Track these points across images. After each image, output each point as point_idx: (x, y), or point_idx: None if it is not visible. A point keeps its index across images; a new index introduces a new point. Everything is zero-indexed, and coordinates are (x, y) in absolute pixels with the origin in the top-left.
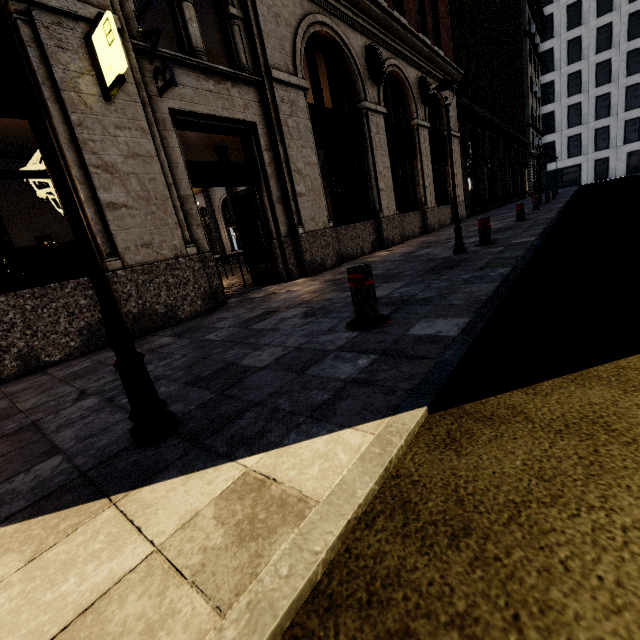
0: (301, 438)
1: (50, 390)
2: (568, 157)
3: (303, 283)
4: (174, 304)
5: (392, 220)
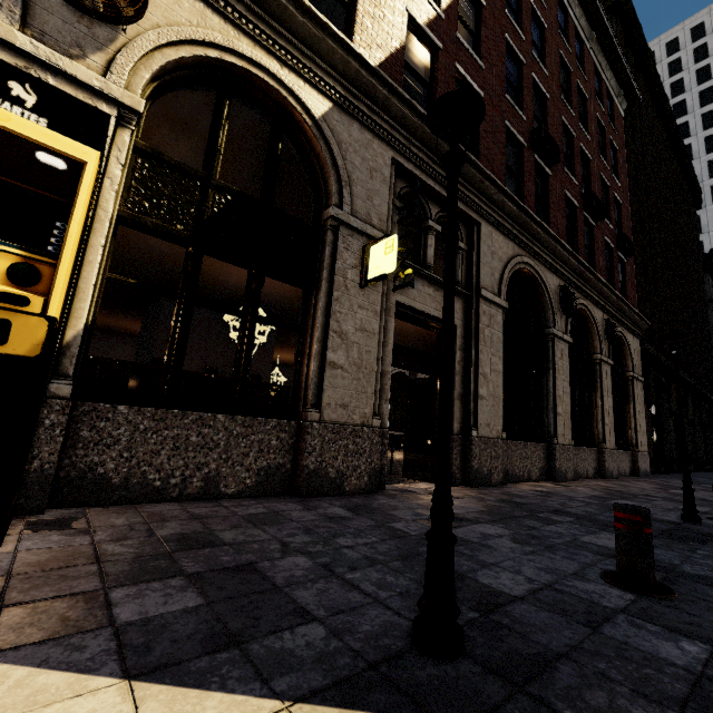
0: None
1: (241, 527)
2: None
3: (471, 493)
4: (344, 472)
5: (566, 450)
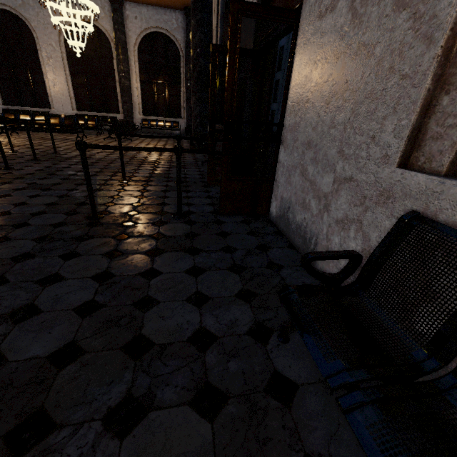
0: None
1: None
2: None
3: None
4: None
5: None
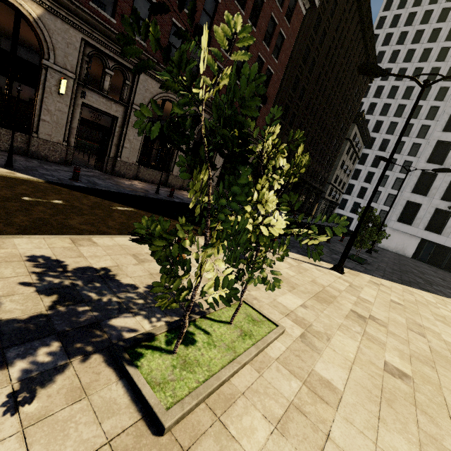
0: (26, 175)
1: None
2: (350, 211)
3: (104, 175)
4: (48, 155)
5: (177, 178)
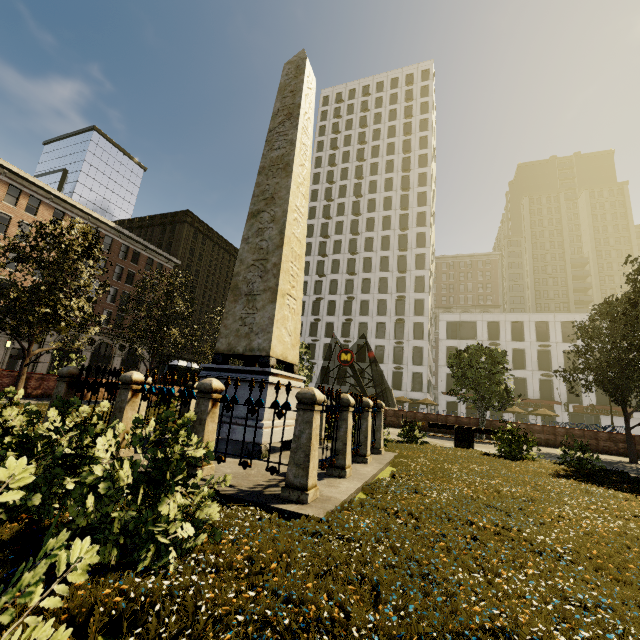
0: None
1: None
2: None
3: None
4: None
5: None
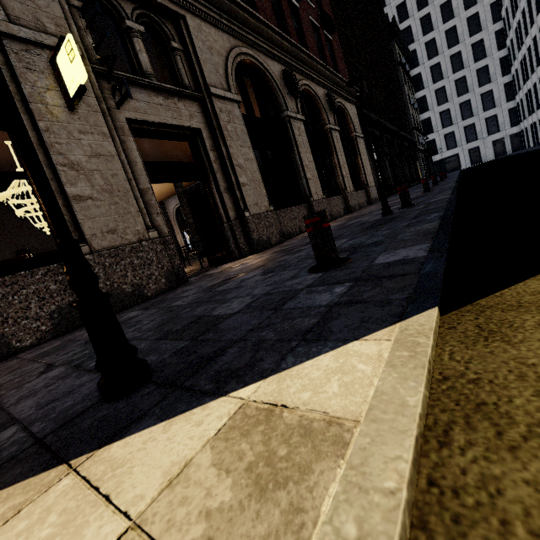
0: (301, 359)
1: (17, 370)
2: (447, 149)
3: (254, 257)
4: (140, 283)
5: (321, 203)
